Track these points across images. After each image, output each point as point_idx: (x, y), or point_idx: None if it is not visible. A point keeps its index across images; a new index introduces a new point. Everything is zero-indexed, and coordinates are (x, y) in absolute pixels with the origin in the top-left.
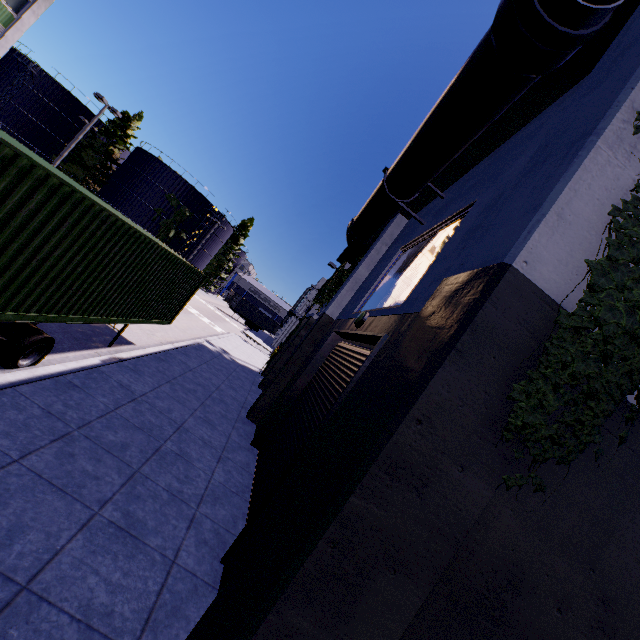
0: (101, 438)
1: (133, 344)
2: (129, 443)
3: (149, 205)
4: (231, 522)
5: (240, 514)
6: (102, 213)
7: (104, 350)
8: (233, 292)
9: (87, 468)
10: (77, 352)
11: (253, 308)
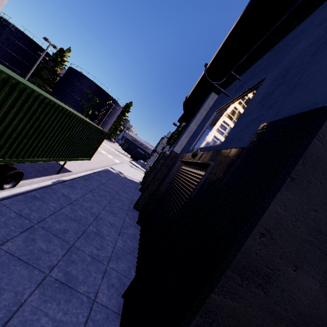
0: (51, 227)
1: (71, 171)
2: (68, 229)
3: (77, 97)
4: (127, 271)
5: (132, 265)
6: (40, 97)
7: (55, 176)
8: (123, 141)
9: (42, 247)
10: (39, 178)
11: (134, 149)
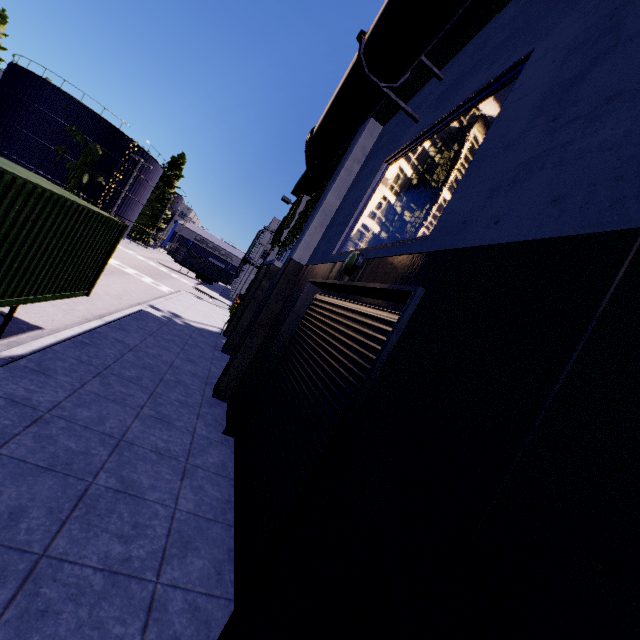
0: None
1: (40, 328)
2: (25, 505)
3: (46, 143)
4: (213, 576)
5: (224, 554)
6: None
7: None
8: (176, 244)
9: None
10: None
11: (202, 259)
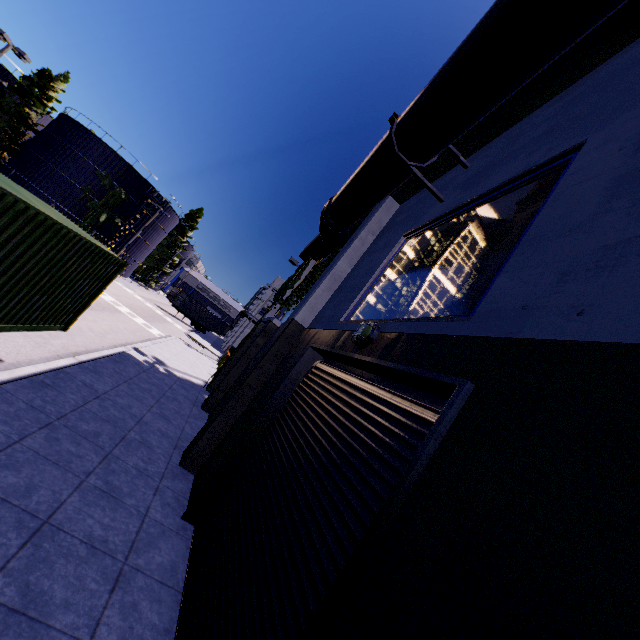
0: None
1: None
2: None
3: (74, 182)
4: None
5: None
6: None
7: None
8: (177, 289)
9: None
10: None
11: (200, 307)
